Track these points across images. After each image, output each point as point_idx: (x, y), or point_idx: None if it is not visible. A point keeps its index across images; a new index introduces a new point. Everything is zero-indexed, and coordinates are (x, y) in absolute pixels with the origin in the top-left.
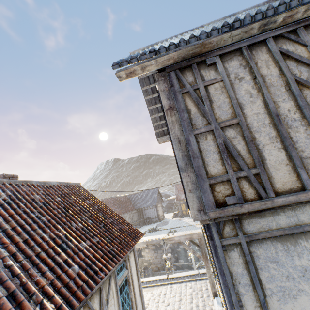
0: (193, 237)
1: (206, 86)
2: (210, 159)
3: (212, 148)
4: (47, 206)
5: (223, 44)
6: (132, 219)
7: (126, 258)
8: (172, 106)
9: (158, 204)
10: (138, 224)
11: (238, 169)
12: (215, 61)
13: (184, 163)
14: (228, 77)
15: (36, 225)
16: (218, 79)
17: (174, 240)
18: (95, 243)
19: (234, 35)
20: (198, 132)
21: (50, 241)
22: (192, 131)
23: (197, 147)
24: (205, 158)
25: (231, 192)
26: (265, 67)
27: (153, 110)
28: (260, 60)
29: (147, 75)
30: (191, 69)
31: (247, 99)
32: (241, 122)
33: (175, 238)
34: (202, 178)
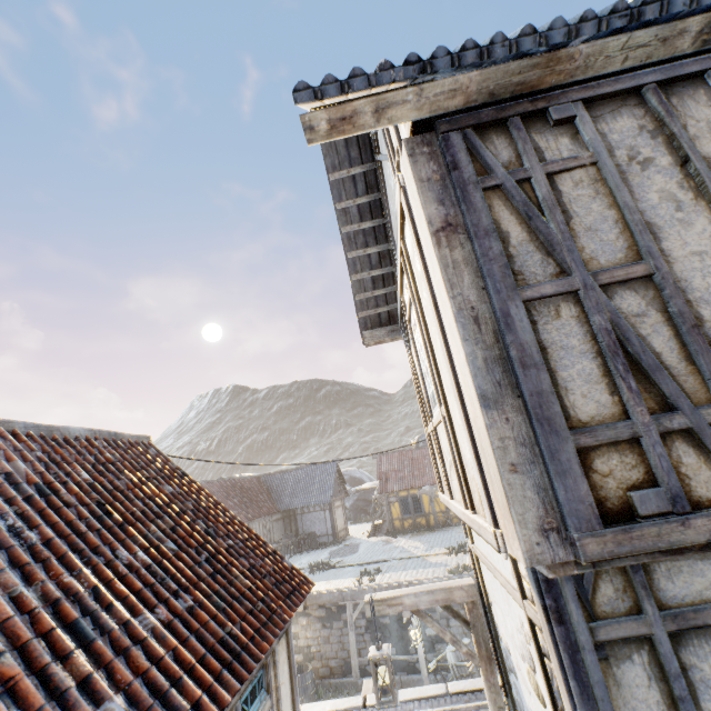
0: (455, 597)
1: (549, 175)
2: (573, 374)
3: (577, 343)
4: (47, 497)
5: (599, 68)
6: (270, 537)
7: (269, 660)
8: (452, 221)
9: (336, 501)
10: (284, 550)
11: (660, 408)
12: (574, 113)
13: (492, 383)
14: (609, 155)
15: (3, 558)
16: (584, 158)
17: (401, 605)
18: (183, 614)
19: (635, 44)
20: (535, 294)
21: (40, 613)
22: (515, 290)
23: (533, 335)
24: (556, 369)
25: (645, 475)
26: (709, 138)
27: (359, 260)
28: (693, 121)
29: (352, 173)
30: (506, 132)
31: (669, 215)
32: (660, 273)
33: (405, 598)
34: (553, 429)
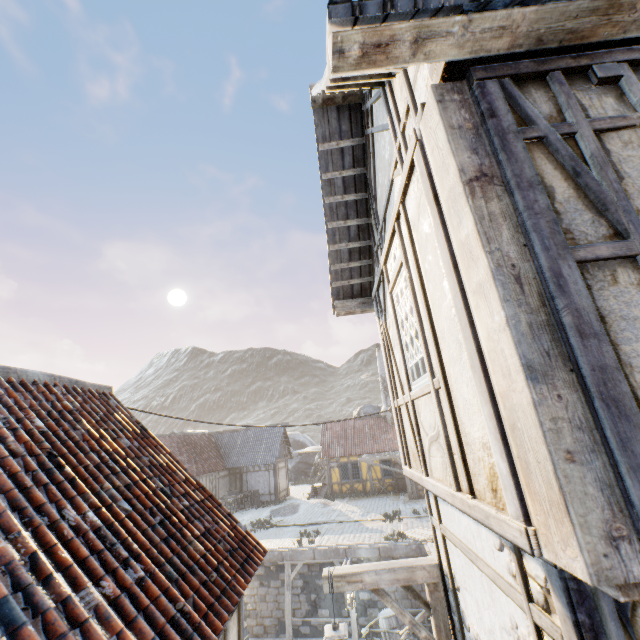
0: (417, 577)
1: (595, 132)
2: (637, 348)
3: (639, 314)
4: None
5: None
6: (216, 492)
7: (220, 639)
8: (487, 171)
9: (280, 462)
10: (228, 506)
11: None
12: (621, 73)
13: (539, 352)
14: None
15: None
16: (634, 118)
17: (361, 582)
18: (132, 588)
19: None
20: (589, 255)
21: None
22: (567, 249)
23: (591, 300)
24: (617, 341)
25: None
26: None
27: (339, 231)
28: None
29: (341, 145)
30: (545, 86)
31: None
32: None
33: (366, 575)
34: (621, 412)
